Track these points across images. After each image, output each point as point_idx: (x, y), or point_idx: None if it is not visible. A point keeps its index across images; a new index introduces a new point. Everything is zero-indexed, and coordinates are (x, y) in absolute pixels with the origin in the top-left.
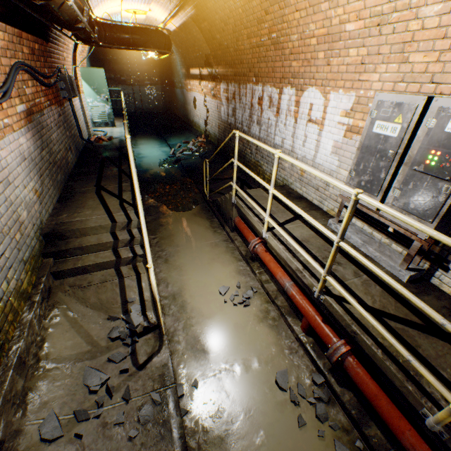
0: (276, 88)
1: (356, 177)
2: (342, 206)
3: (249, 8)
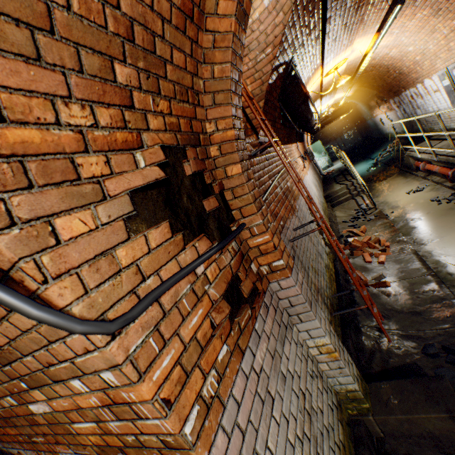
0: (413, 88)
1: (452, 105)
2: None
3: (379, 71)
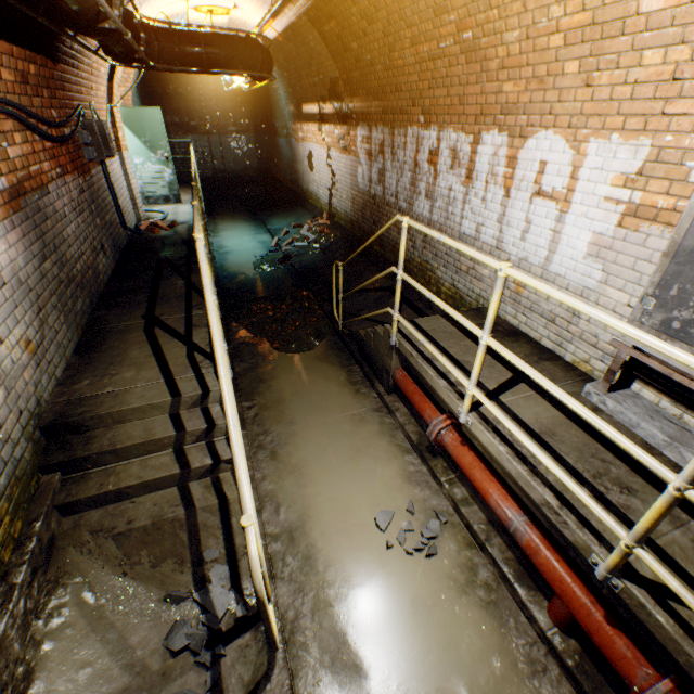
0: (467, 133)
1: (658, 312)
2: (617, 362)
3: None
